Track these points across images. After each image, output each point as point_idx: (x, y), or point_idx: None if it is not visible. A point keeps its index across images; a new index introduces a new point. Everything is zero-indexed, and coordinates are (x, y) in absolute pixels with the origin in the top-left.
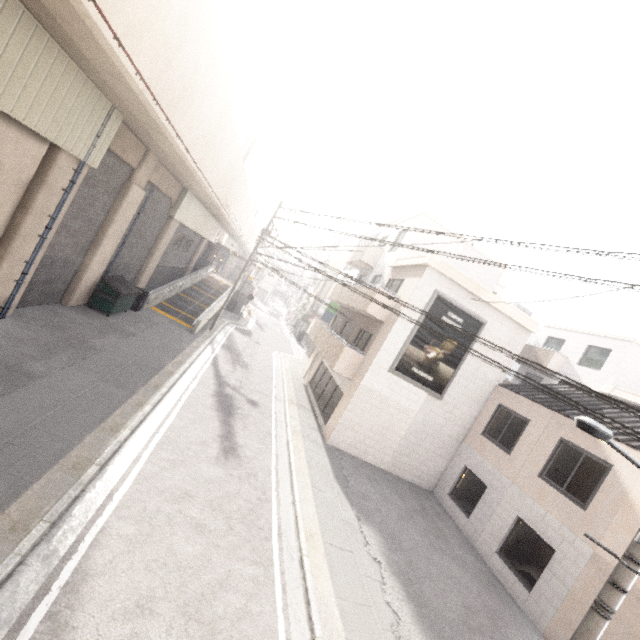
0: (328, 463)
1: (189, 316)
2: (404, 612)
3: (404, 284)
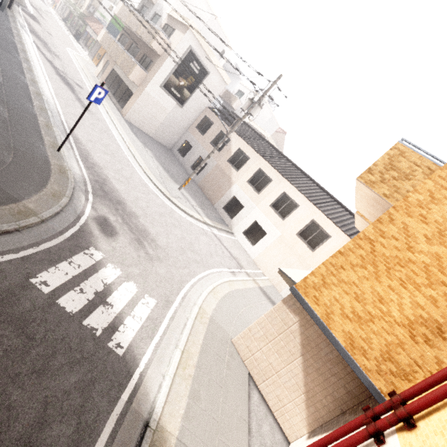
0: (127, 126)
1: None
2: (160, 168)
3: (175, 34)
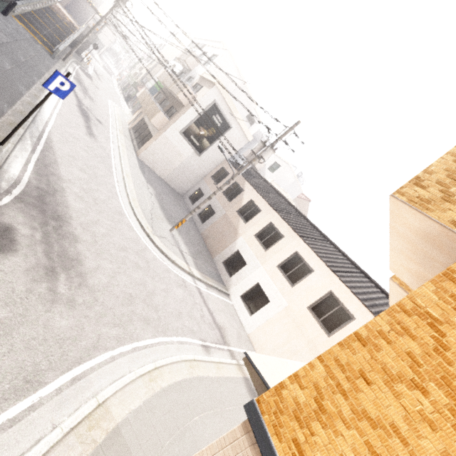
0: (137, 163)
1: (45, 40)
2: (157, 205)
3: (202, 89)
